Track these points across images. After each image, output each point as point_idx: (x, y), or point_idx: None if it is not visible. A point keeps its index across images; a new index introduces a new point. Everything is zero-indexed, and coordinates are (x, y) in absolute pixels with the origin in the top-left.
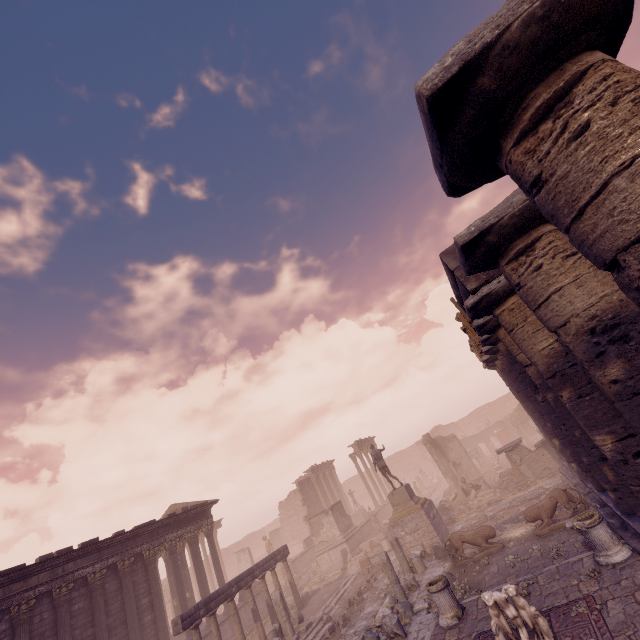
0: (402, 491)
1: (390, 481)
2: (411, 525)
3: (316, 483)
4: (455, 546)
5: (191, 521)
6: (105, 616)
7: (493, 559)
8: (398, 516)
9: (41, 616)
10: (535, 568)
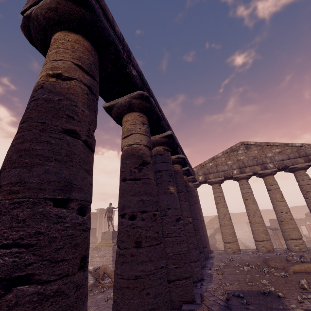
0: (110, 233)
1: (108, 225)
2: (102, 252)
3: (99, 217)
4: (99, 273)
5: None
6: None
7: (108, 290)
8: (100, 245)
9: None
10: (109, 309)
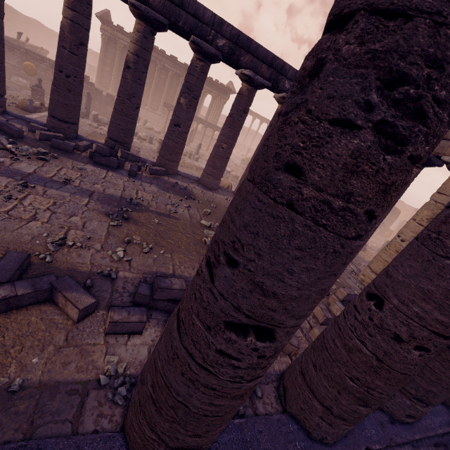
0: None
1: None
2: (244, 166)
3: None
4: None
5: (218, 90)
6: (168, 88)
7: None
8: (248, 160)
9: (152, 68)
10: None
